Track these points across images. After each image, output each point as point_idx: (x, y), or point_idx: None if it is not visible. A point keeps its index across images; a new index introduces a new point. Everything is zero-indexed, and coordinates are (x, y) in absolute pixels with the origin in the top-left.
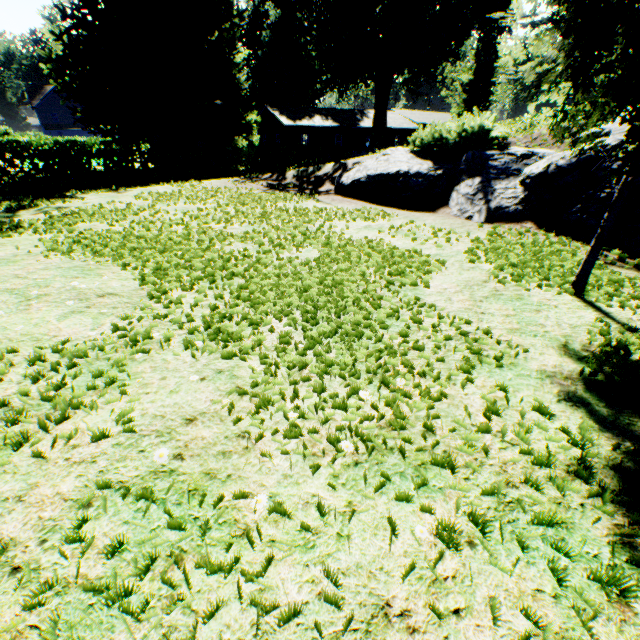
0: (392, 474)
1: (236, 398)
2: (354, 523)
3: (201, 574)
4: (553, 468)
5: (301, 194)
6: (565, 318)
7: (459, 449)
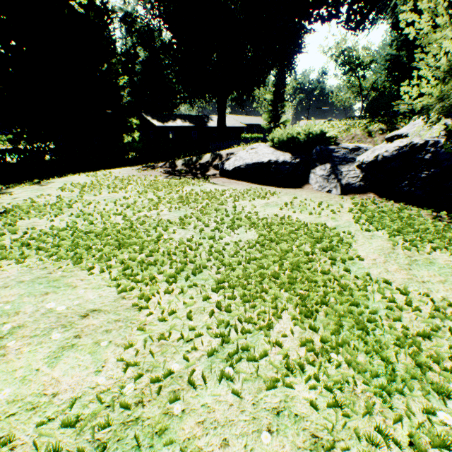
0: None
1: None
2: None
3: None
4: None
5: (196, 178)
6: None
7: None
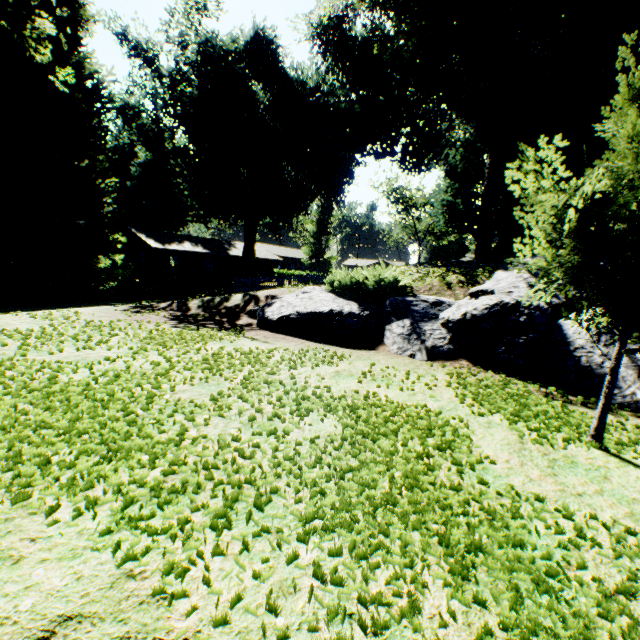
0: None
1: None
2: None
3: None
4: None
5: (223, 329)
6: (633, 483)
7: None
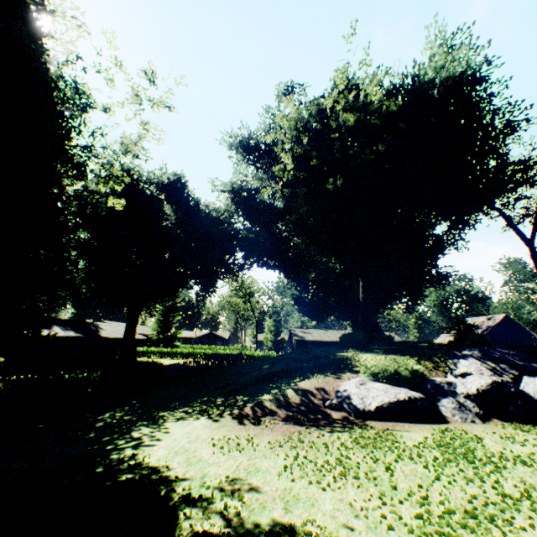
0: None
1: None
2: None
3: None
4: None
5: (354, 425)
6: None
7: None
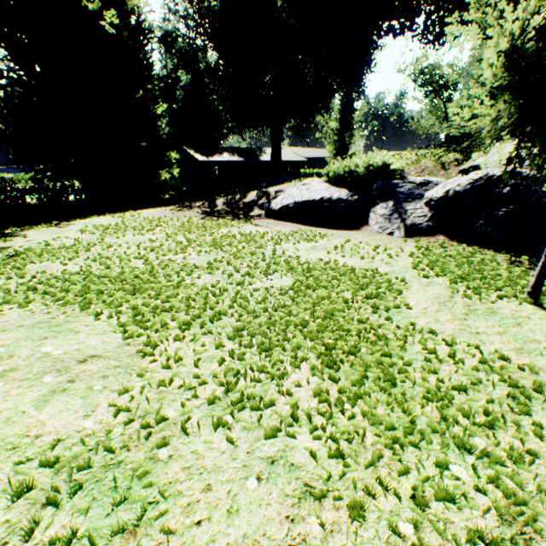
0: None
1: (315, 506)
2: None
3: None
4: None
5: (237, 219)
6: None
7: None
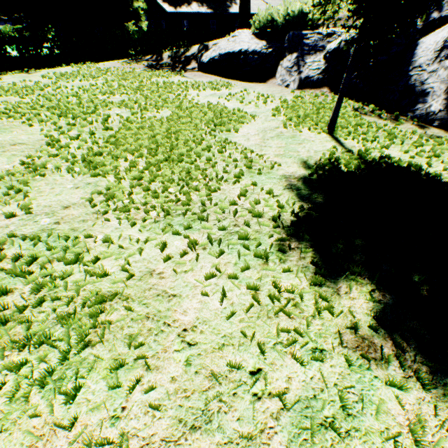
0: (175, 225)
1: (96, 196)
2: (148, 245)
3: (63, 265)
4: (263, 218)
5: (172, 71)
6: (315, 147)
7: (216, 212)
